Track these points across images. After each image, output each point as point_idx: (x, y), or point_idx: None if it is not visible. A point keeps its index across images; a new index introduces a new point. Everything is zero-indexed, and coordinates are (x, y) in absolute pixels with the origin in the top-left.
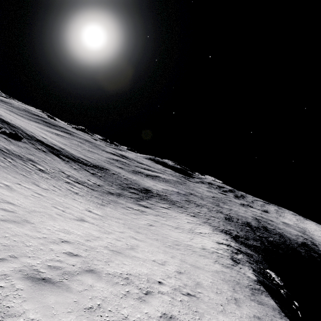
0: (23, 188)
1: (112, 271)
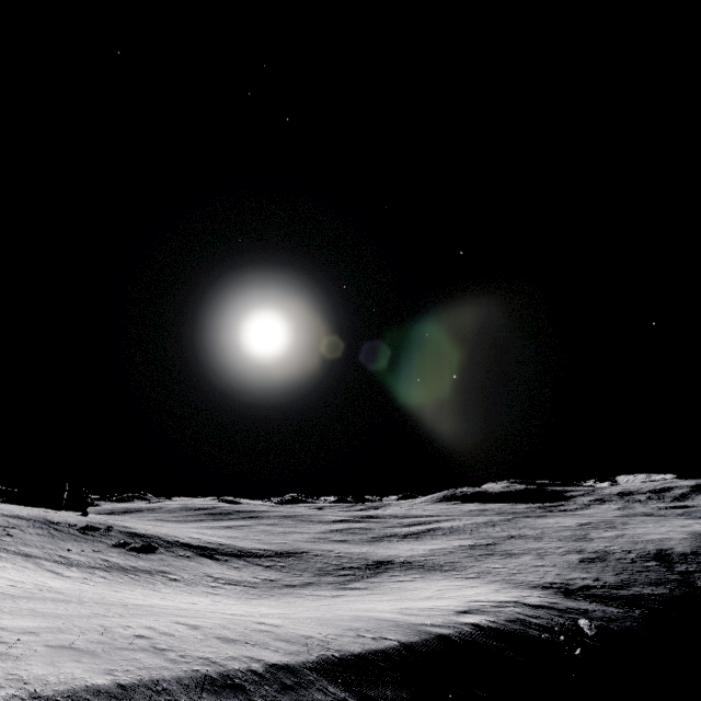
0: (134, 592)
1: (175, 608)
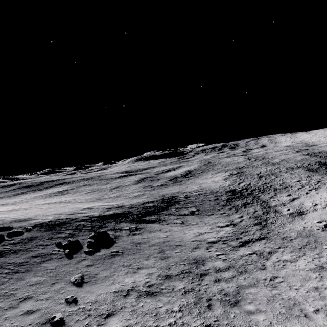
0: None
1: None
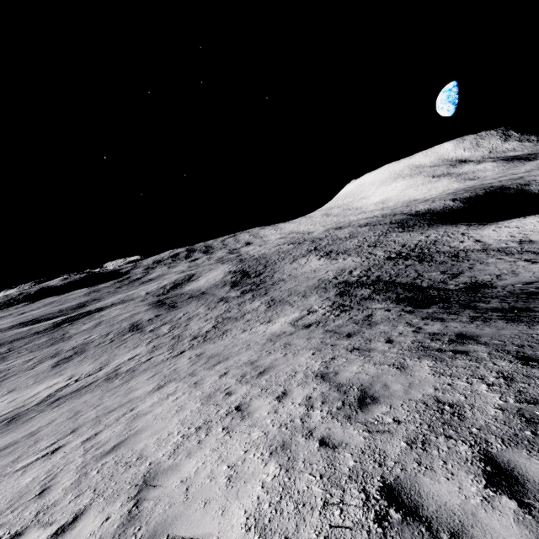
0: None
1: None
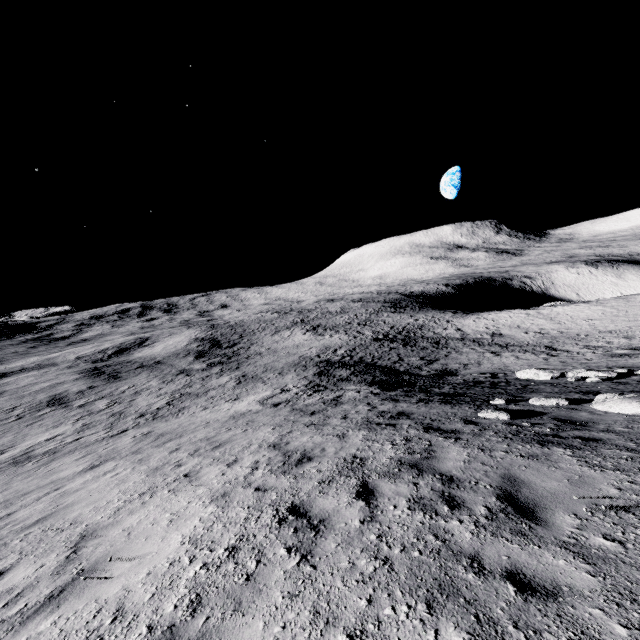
0: None
1: None
